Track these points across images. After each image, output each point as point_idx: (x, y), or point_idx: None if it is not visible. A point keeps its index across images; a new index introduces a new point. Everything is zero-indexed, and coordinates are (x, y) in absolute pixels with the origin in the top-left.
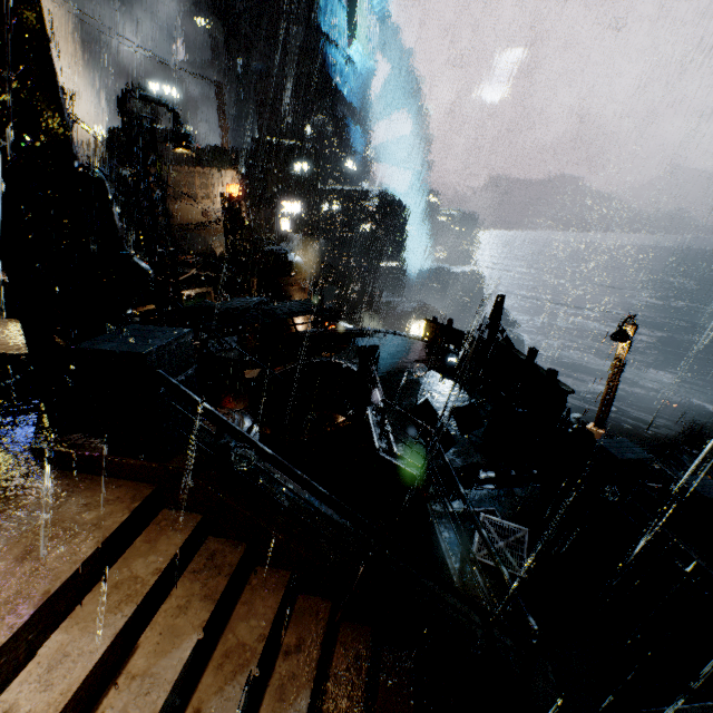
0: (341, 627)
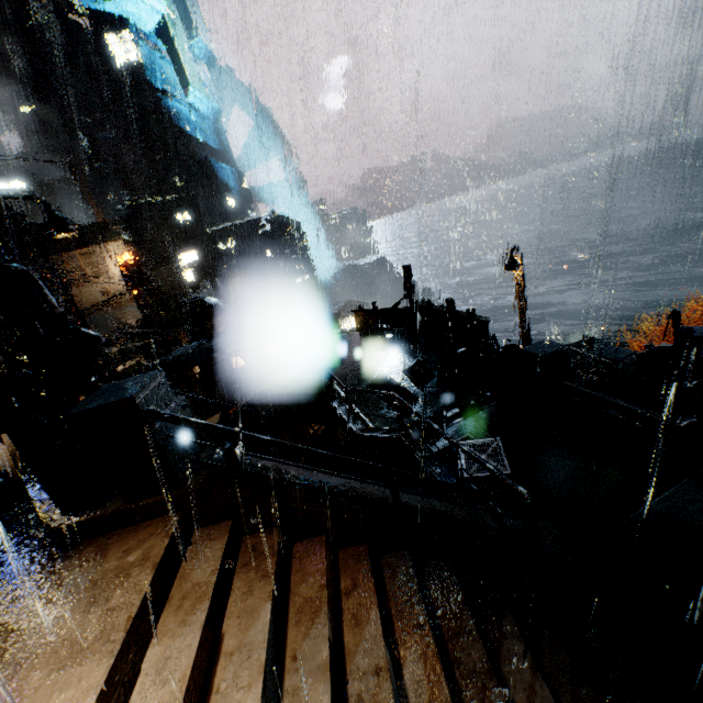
0: (383, 561)
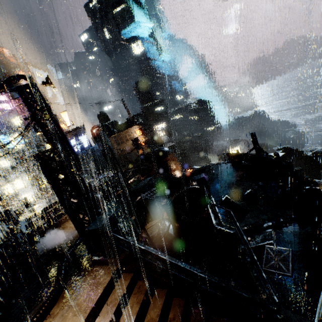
0: (192, 309)
